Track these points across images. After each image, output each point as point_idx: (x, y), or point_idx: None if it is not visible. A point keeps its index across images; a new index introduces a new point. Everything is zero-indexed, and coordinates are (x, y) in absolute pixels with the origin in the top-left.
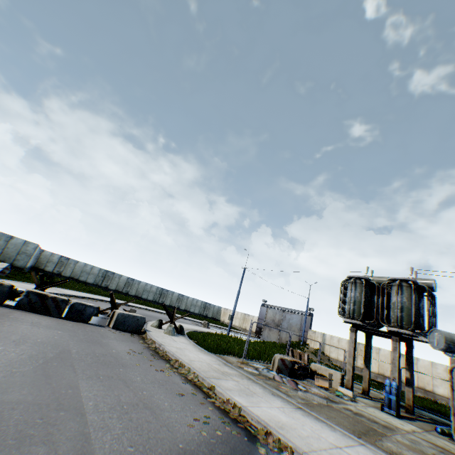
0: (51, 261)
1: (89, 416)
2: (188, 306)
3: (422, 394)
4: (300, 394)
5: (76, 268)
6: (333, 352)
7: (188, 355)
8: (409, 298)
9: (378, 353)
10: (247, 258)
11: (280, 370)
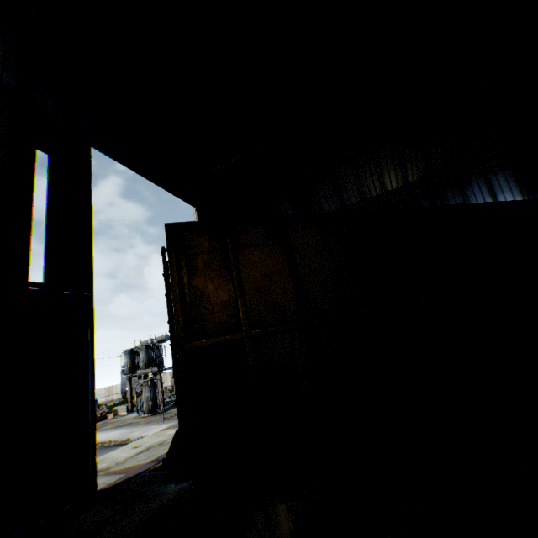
0: None
1: None
2: None
3: None
4: None
5: None
6: None
7: None
8: (146, 354)
9: None
10: None
11: None
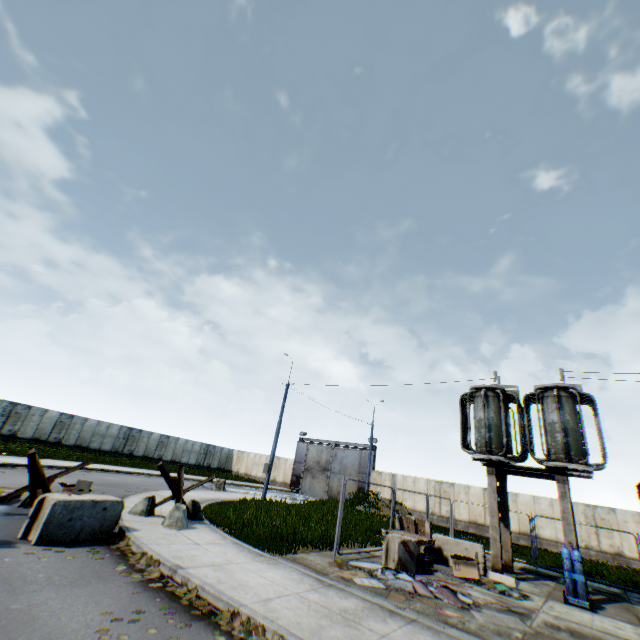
0: None
1: None
2: (178, 453)
3: (526, 542)
4: (480, 619)
5: None
6: (408, 500)
7: (246, 582)
8: (572, 415)
9: (468, 493)
10: (291, 368)
11: (403, 564)
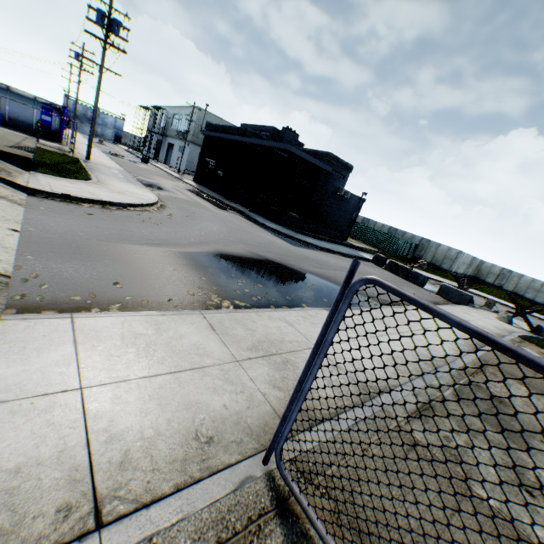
0: (490, 273)
1: (336, 271)
2: None
3: None
4: None
5: (518, 282)
6: None
7: (460, 313)
8: None
9: None
10: None
11: None
